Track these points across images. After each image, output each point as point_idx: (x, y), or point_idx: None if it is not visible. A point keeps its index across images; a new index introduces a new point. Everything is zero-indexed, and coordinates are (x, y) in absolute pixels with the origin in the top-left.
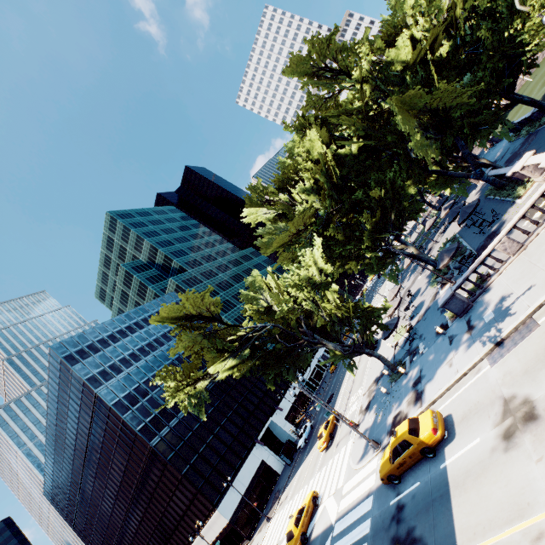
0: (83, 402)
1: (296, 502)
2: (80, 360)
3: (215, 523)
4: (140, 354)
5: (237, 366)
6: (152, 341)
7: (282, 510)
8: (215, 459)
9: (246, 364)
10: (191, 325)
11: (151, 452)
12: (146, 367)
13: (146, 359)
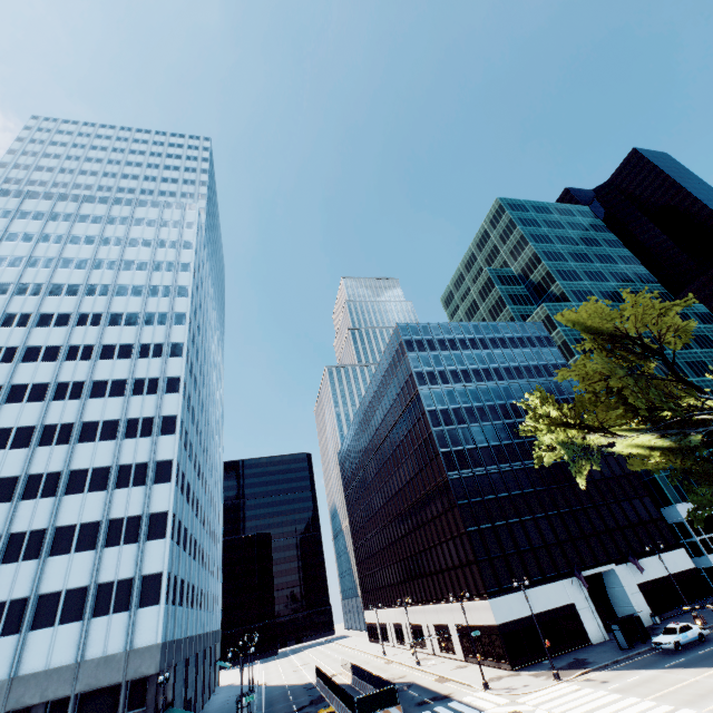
0: (402, 393)
1: (633, 707)
2: (416, 350)
3: (477, 610)
4: (473, 376)
5: (661, 447)
6: (490, 367)
7: (590, 689)
8: (510, 547)
9: (667, 457)
10: (612, 348)
11: (443, 482)
12: (473, 393)
13: (477, 385)
